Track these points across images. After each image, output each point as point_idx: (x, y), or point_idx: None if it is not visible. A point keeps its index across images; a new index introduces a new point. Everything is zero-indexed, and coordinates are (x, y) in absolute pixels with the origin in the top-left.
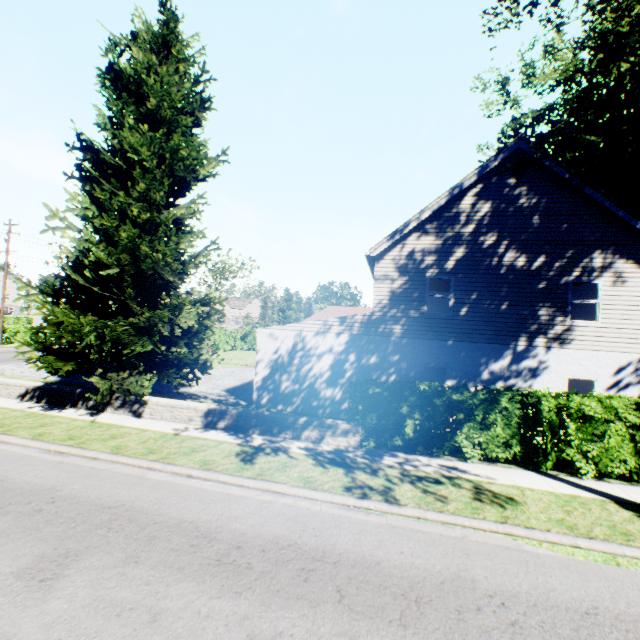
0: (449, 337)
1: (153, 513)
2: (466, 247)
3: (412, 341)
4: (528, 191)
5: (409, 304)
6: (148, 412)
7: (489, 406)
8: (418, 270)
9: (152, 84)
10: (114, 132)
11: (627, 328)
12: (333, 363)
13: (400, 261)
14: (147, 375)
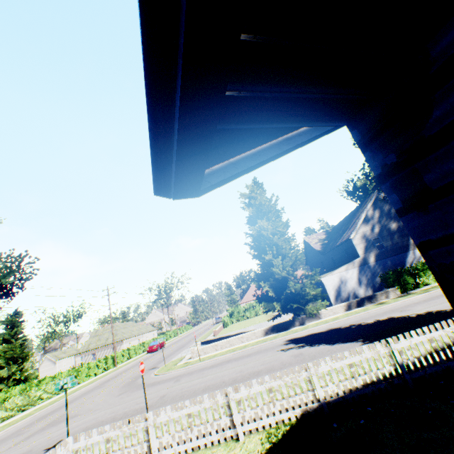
0: (389, 256)
1: (395, 308)
2: (377, 226)
3: (378, 262)
4: (385, 205)
5: (370, 250)
6: (322, 316)
7: (425, 267)
8: (367, 238)
9: (273, 206)
10: (273, 223)
11: None
12: (356, 280)
13: (359, 237)
14: (318, 300)
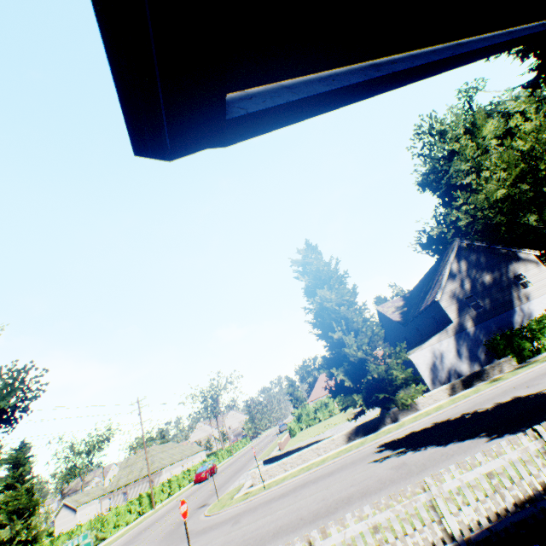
0: (490, 317)
1: (517, 384)
2: (467, 281)
3: (478, 326)
4: (471, 254)
5: (465, 311)
6: (420, 406)
7: (541, 325)
8: (457, 297)
9: (333, 270)
10: (337, 292)
11: (543, 283)
12: (455, 353)
13: (448, 297)
14: (411, 385)
